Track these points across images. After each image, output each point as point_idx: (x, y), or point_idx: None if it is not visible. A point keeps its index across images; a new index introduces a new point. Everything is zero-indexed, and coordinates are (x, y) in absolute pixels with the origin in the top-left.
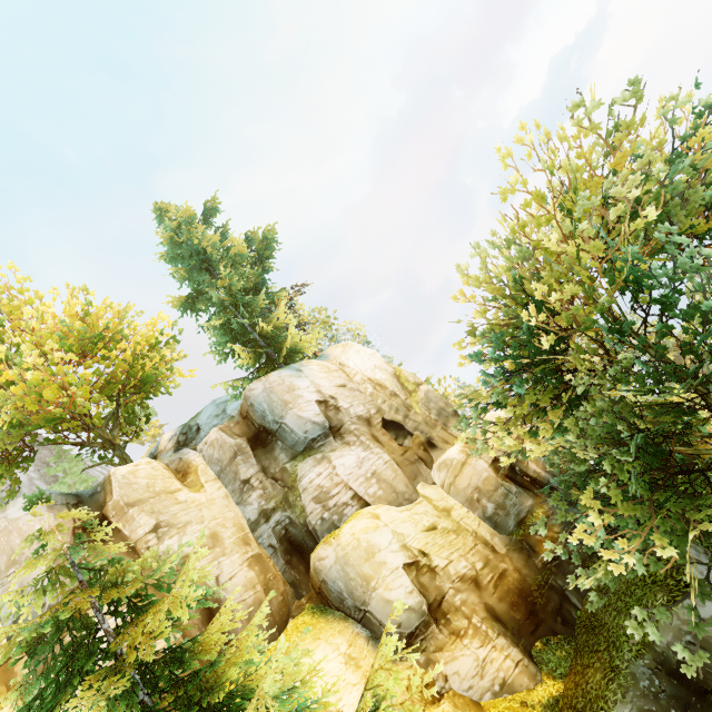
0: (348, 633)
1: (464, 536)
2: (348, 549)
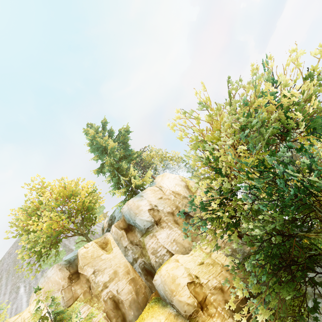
0: (166, 313)
1: (216, 267)
2: (164, 276)
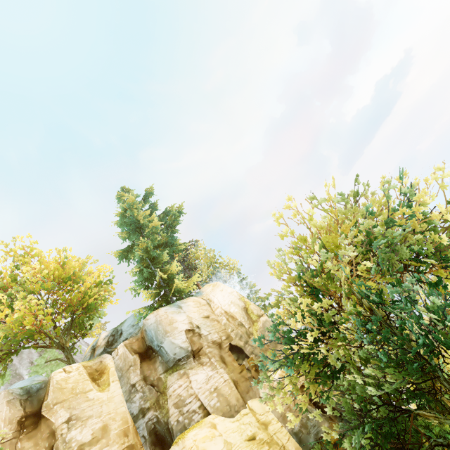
0: None
1: (274, 449)
2: None
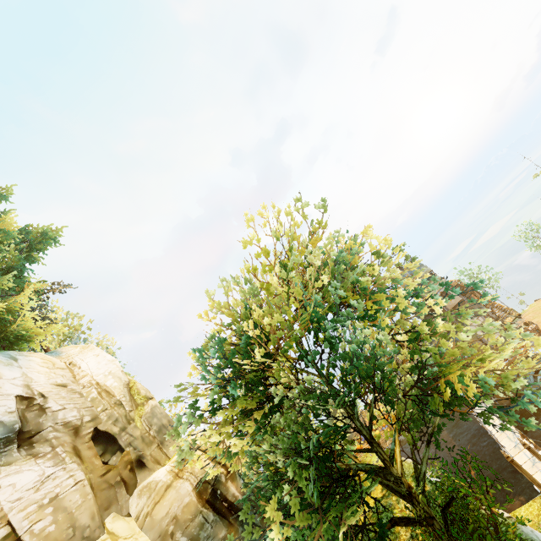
0: None
1: None
2: None
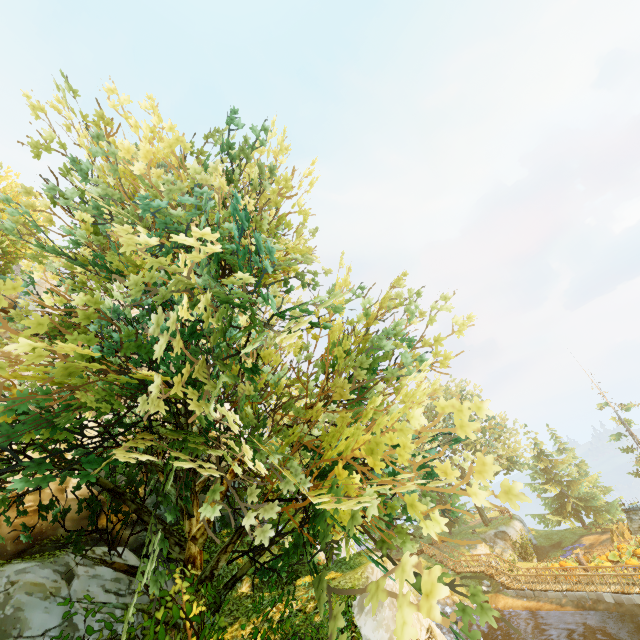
0: None
1: None
2: None
